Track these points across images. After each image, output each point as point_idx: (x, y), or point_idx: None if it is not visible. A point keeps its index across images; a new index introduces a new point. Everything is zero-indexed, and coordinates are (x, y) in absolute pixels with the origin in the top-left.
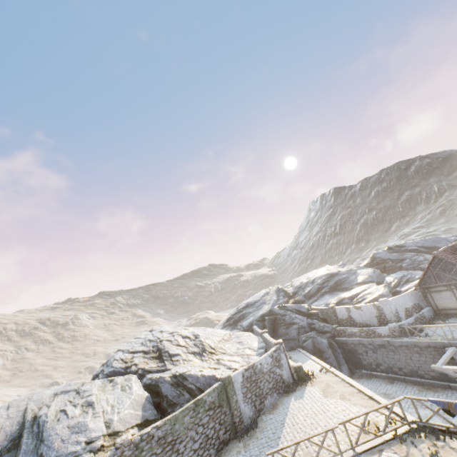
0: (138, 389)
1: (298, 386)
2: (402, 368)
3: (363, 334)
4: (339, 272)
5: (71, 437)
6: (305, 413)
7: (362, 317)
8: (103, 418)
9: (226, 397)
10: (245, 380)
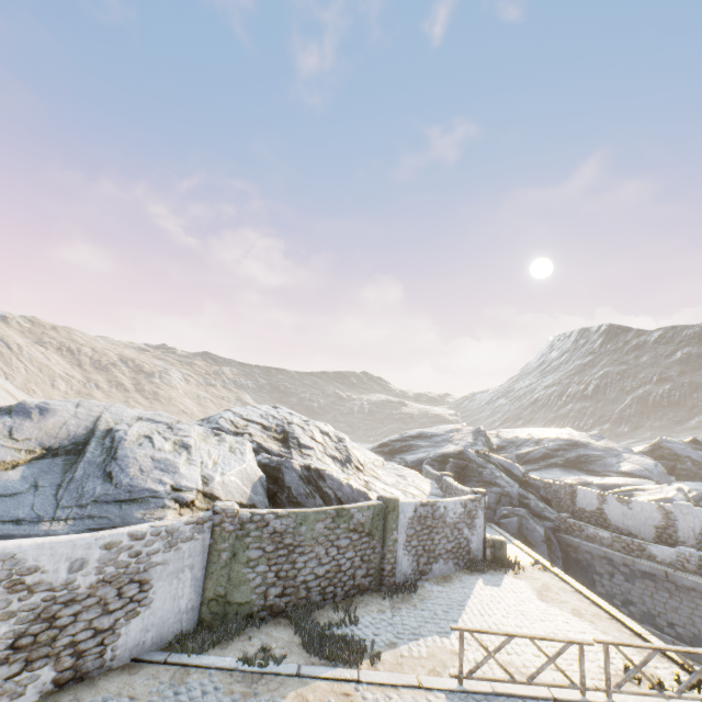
0: (253, 461)
1: (490, 569)
2: (676, 624)
3: (617, 545)
4: (589, 444)
5: (153, 471)
6: (505, 608)
7: (625, 518)
8: (201, 470)
9: (382, 527)
10: (417, 518)
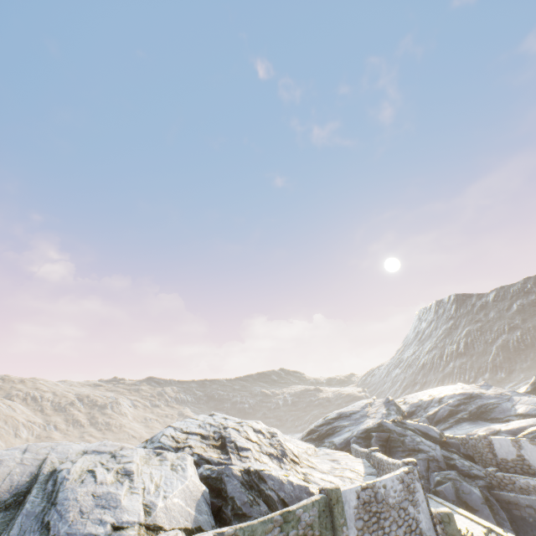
0: (194, 475)
1: None
2: None
3: None
4: (482, 394)
5: (93, 511)
6: None
7: None
8: (143, 497)
9: (331, 525)
10: (361, 506)
